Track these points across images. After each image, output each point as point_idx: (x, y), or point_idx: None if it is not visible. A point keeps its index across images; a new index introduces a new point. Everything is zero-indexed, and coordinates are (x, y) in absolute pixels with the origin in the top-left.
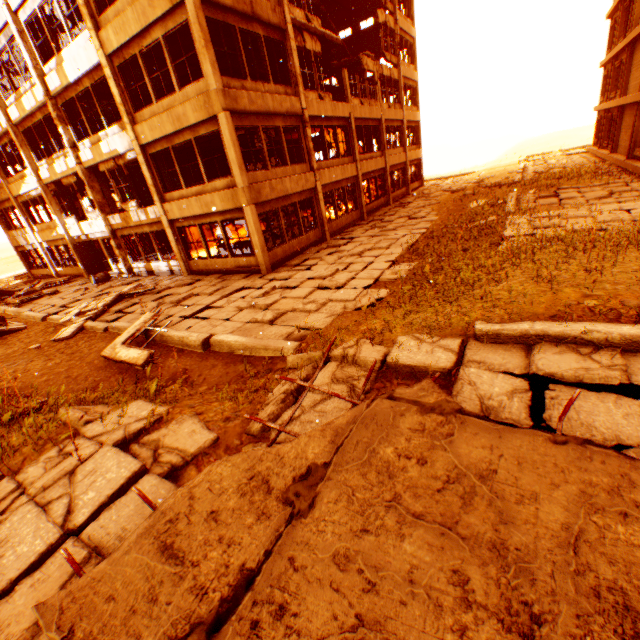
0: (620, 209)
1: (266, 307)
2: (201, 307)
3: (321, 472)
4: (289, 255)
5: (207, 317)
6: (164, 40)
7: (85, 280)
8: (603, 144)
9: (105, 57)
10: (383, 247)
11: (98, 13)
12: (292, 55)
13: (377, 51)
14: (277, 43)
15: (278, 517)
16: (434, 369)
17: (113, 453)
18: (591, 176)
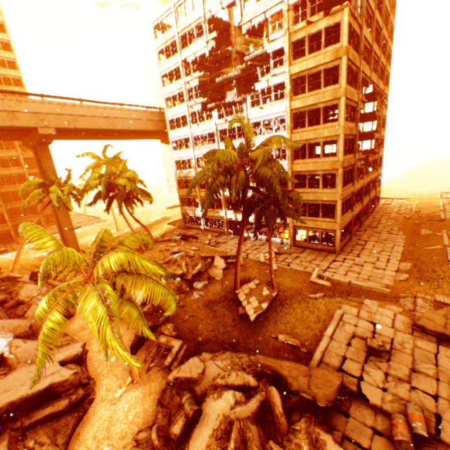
0: None
1: (358, 272)
2: (325, 267)
3: (445, 315)
4: (342, 246)
5: (334, 272)
6: (321, 174)
7: (227, 236)
8: None
9: (291, 171)
10: (388, 251)
11: (293, 159)
12: (354, 172)
13: (362, 138)
14: (351, 169)
15: (444, 318)
16: (449, 304)
17: (382, 308)
18: None
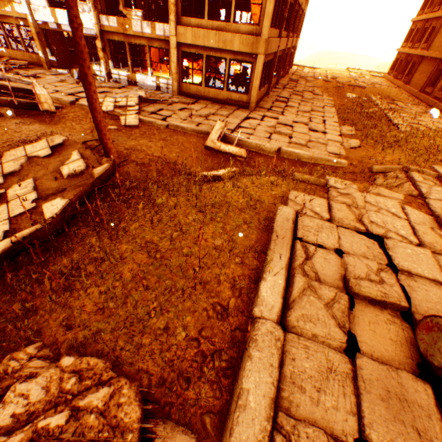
0: (439, 122)
1: (290, 135)
2: (235, 125)
3: None
4: (258, 100)
5: (251, 134)
6: None
7: (48, 71)
8: (398, 76)
9: None
10: (321, 111)
11: None
12: None
13: None
14: None
15: None
16: None
17: (374, 196)
18: (404, 97)
